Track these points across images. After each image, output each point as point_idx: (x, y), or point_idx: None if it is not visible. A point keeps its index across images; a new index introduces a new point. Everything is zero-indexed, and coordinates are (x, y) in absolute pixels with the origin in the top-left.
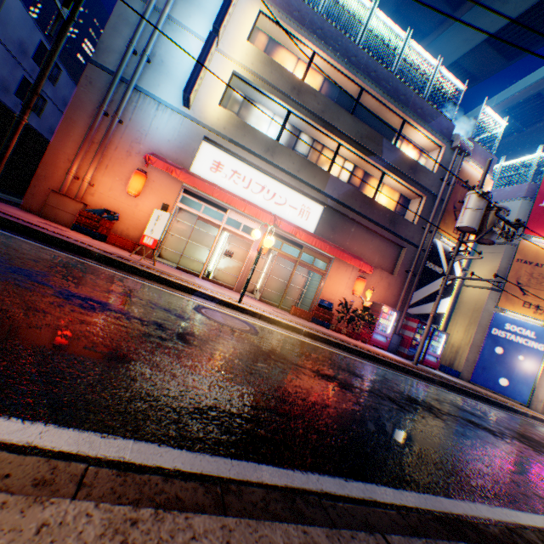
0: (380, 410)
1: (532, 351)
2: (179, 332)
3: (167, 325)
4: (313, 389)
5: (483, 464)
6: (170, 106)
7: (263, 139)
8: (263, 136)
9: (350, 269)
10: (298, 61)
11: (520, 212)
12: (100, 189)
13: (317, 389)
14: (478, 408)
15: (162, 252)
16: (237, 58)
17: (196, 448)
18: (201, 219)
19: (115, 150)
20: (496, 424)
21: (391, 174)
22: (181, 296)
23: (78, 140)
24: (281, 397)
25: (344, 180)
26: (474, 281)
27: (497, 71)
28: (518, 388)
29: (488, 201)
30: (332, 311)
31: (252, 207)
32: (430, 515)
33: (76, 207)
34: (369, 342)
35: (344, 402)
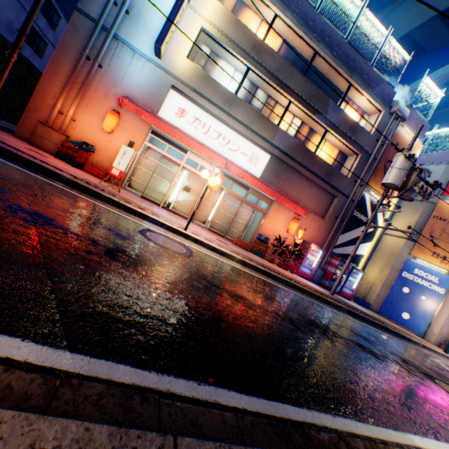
0: (274, 328)
1: (433, 293)
2: (111, 249)
3: (102, 242)
4: (216, 306)
5: (349, 381)
6: (144, 55)
7: (223, 92)
8: (223, 89)
9: (288, 211)
10: (262, 22)
11: (443, 176)
12: (81, 124)
13: (221, 306)
14: (374, 334)
15: (132, 183)
16: (206, 15)
17: (61, 345)
18: (165, 158)
19: (94, 91)
20: (384, 349)
21: (333, 132)
22: (133, 220)
23: (63, 80)
24: (179, 310)
25: (292, 134)
26: (394, 231)
27: (445, 46)
28: (417, 321)
29: (412, 163)
30: (269, 244)
31: (208, 151)
32: (266, 419)
33: (60, 138)
34: (296, 272)
35: (241, 319)
